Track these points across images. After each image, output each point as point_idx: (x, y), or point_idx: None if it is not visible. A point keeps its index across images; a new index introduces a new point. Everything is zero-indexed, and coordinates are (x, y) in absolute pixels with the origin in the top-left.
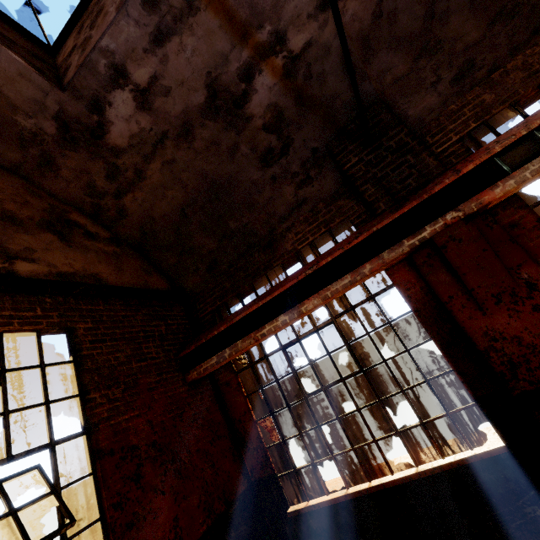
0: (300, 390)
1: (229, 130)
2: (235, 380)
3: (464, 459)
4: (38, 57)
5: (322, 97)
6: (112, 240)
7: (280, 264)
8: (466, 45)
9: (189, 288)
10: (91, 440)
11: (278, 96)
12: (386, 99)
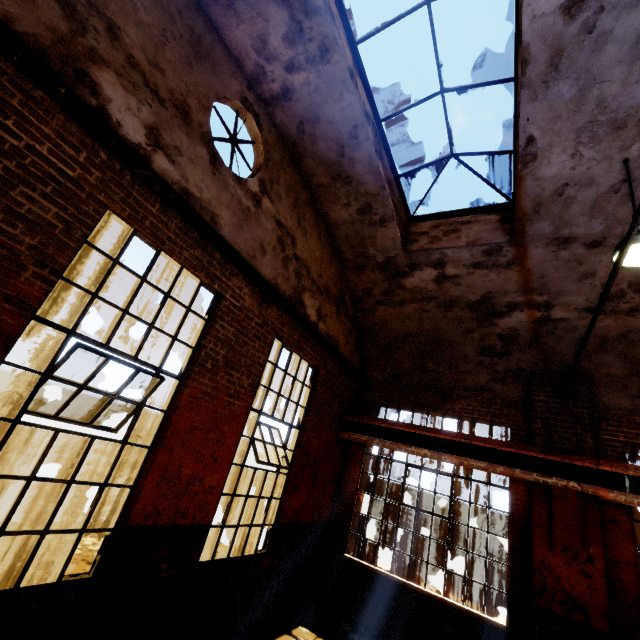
0: (401, 497)
1: (475, 321)
2: (361, 457)
3: (476, 613)
4: (404, 228)
5: (551, 348)
6: (352, 319)
7: (443, 413)
8: None
9: (369, 376)
10: (300, 435)
11: (522, 328)
12: (593, 379)
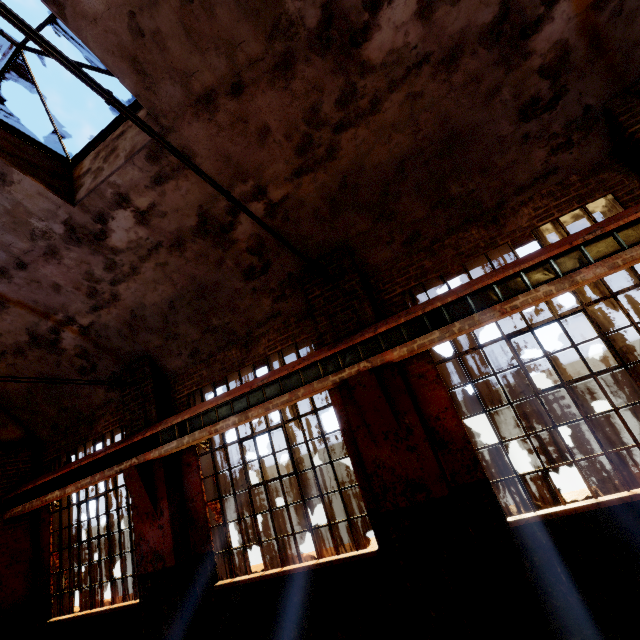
0: (78, 537)
1: (51, 353)
2: (48, 519)
3: (126, 605)
4: None
5: (111, 347)
6: None
7: (93, 440)
8: (193, 340)
9: (40, 437)
10: None
11: (82, 342)
12: (152, 355)
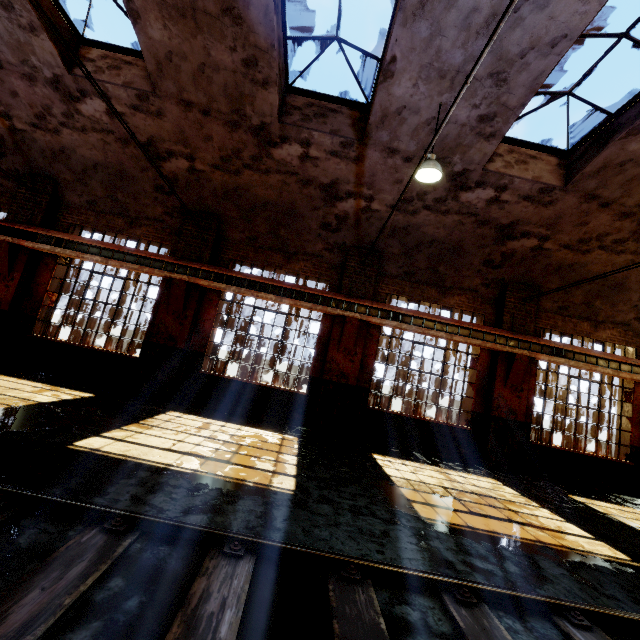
0: None
1: None
2: None
3: None
4: None
5: (29, 154)
6: None
7: None
8: (97, 195)
9: None
10: None
11: (5, 134)
12: (59, 182)
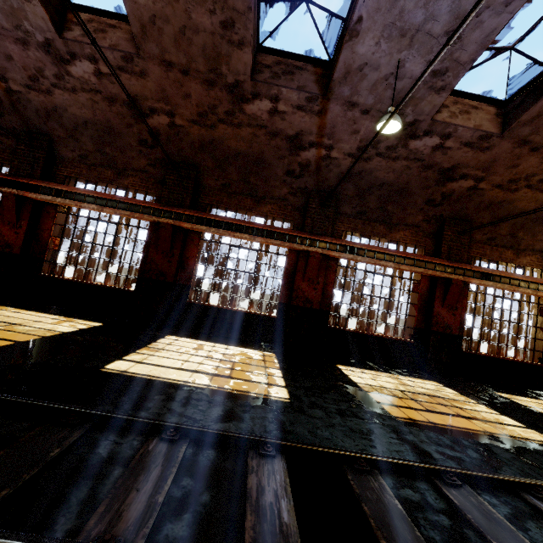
0: None
1: None
2: None
3: None
4: None
5: (24, 114)
6: None
7: None
8: (87, 149)
9: None
10: None
11: (2, 95)
12: (53, 138)
